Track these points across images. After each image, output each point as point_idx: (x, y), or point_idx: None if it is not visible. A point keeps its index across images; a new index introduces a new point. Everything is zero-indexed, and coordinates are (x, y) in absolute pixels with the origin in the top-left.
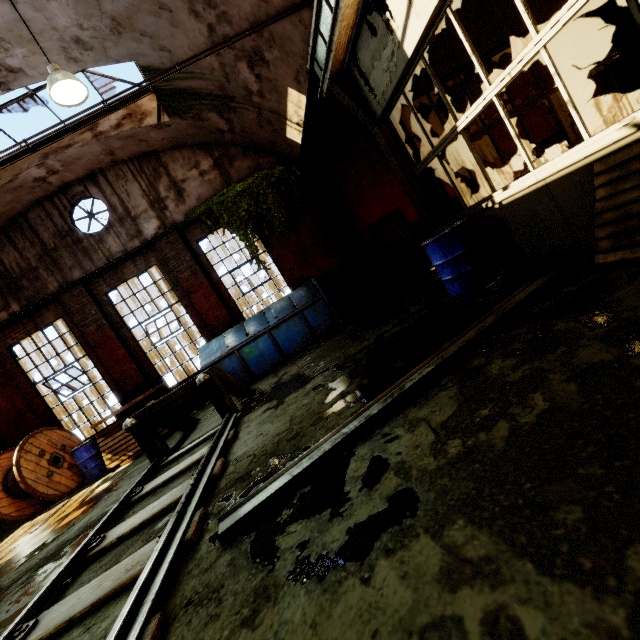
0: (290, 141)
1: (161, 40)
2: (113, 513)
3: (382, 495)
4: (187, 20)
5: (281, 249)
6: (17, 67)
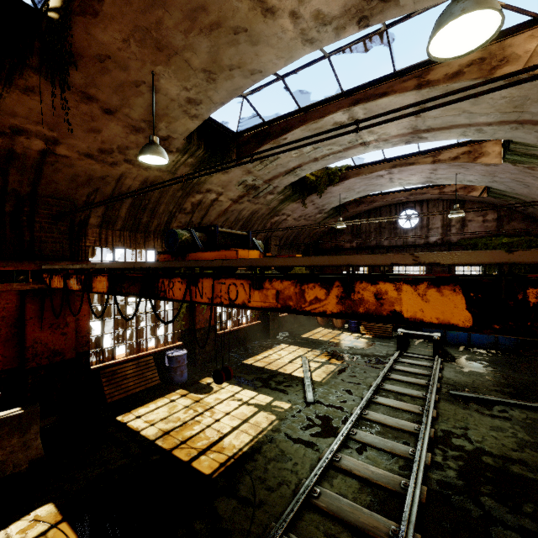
0: None
1: (513, 187)
2: (394, 360)
3: (502, 415)
4: (535, 189)
5: None
6: (435, 181)
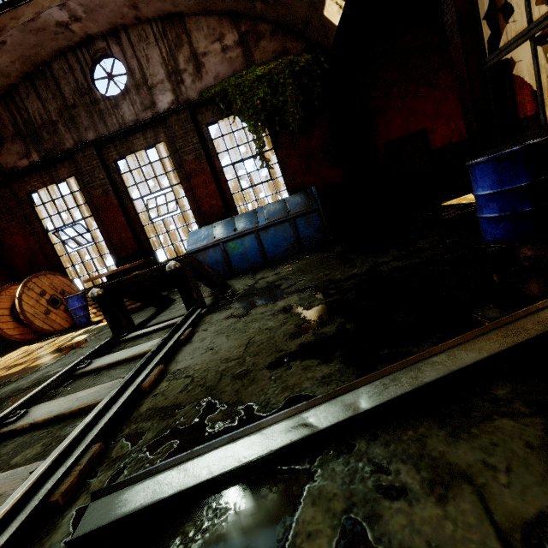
0: (326, 21)
1: None
2: (49, 384)
3: None
4: None
5: (288, 150)
6: None
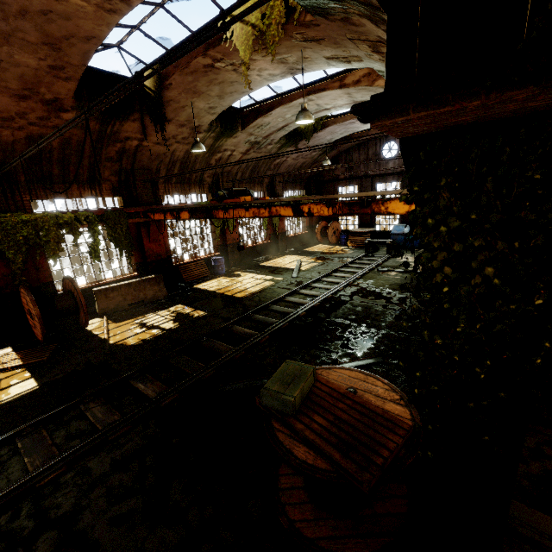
0: None
1: None
2: (357, 258)
3: (397, 276)
4: None
5: None
6: None
